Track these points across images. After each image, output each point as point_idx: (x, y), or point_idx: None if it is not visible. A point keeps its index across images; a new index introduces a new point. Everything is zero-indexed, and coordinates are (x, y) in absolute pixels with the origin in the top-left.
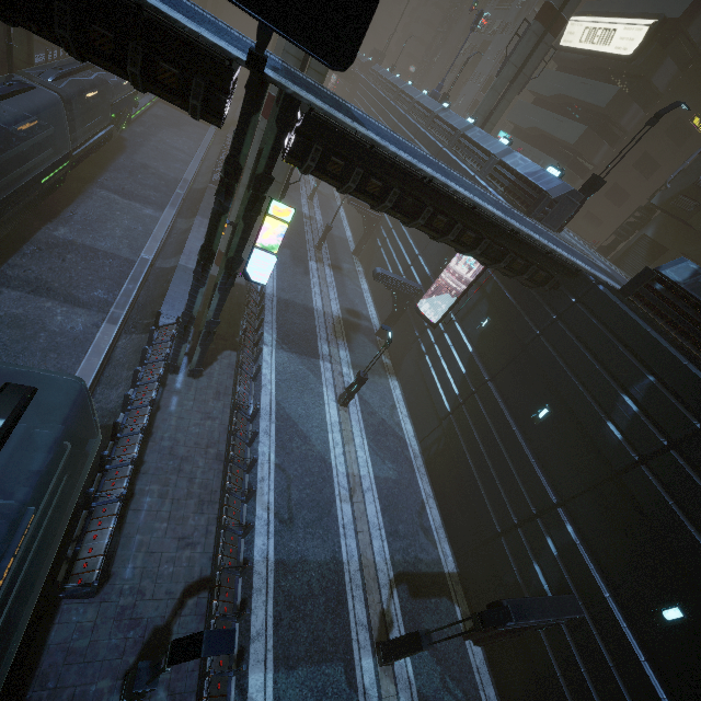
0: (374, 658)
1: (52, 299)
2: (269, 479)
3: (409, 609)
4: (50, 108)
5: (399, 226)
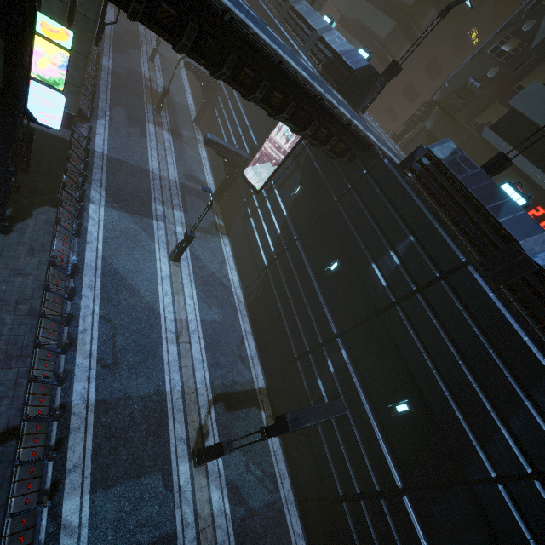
0: (190, 463)
1: None
2: (93, 329)
3: (223, 420)
4: None
5: (233, 97)
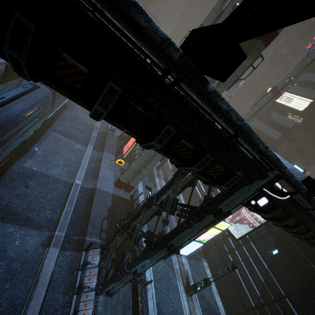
0: None
1: (14, 224)
2: None
3: None
4: (43, 96)
5: None
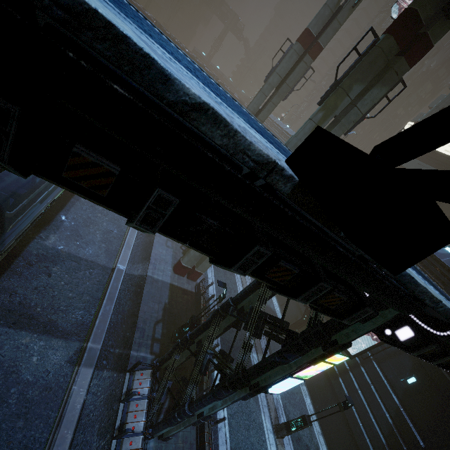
0: None
1: (31, 331)
2: None
3: None
4: None
5: None
